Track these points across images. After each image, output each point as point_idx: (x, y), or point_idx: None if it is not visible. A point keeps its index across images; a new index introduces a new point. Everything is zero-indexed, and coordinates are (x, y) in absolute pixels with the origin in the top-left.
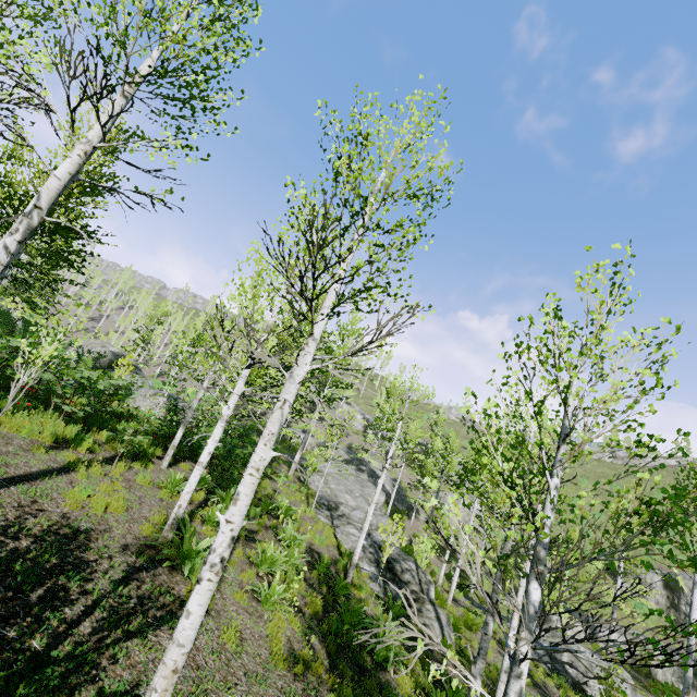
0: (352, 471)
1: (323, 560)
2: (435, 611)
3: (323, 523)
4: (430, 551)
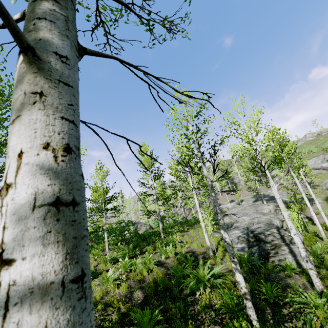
0: (248, 204)
1: (182, 253)
2: (288, 248)
3: (216, 237)
4: (297, 216)
